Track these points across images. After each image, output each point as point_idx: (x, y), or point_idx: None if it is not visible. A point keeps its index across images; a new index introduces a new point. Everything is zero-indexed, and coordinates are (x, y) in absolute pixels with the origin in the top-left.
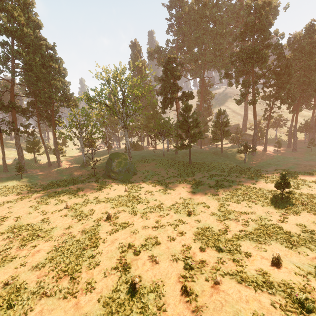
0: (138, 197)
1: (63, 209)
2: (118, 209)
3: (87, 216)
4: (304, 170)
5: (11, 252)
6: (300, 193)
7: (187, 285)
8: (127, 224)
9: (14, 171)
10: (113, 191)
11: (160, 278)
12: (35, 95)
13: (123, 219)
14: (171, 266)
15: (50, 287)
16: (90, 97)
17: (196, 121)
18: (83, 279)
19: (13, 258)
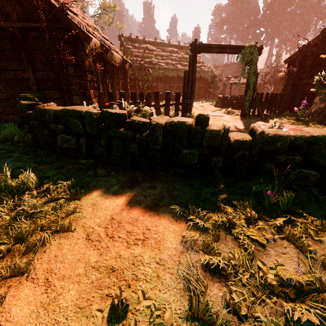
0: None
1: None
2: None
3: None
4: None
5: None
6: None
7: None
8: None
9: None
10: None
11: None
12: None
13: None
14: None
15: None
16: None
17: None
18: None
19: None
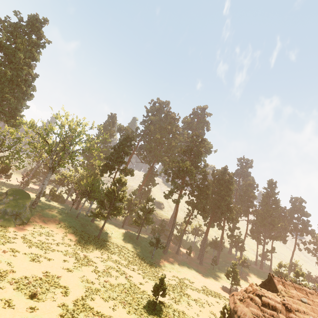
0: None
1: None
2: None
3: None
4: (196, 285)
5: None
6: (176, 309)
7: None
8: None
9: None
10: None
11: None
12: None
13: None
14: None
15: None
16: (34, 126)
17: (123, 195)
18: None
19: None
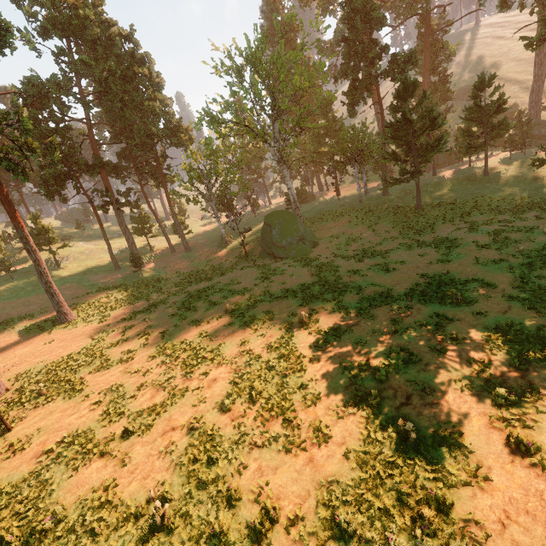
0: (340, 283)
1: (222, 315)
2: (312, 306)
3: (264, 323)
4: None
5: (177, 383)
6: None
7: (520, 435)
8: (340, 331)
9: (130, 266)
10: (289, 279)
11: (449, 420)
12: (125, 136)
13: (329, 323)
14: (461, 400)
15: (256, 433)
16: (214, 116)
17: (430, 114)
18: (304, 422)
19: (183, 392)
